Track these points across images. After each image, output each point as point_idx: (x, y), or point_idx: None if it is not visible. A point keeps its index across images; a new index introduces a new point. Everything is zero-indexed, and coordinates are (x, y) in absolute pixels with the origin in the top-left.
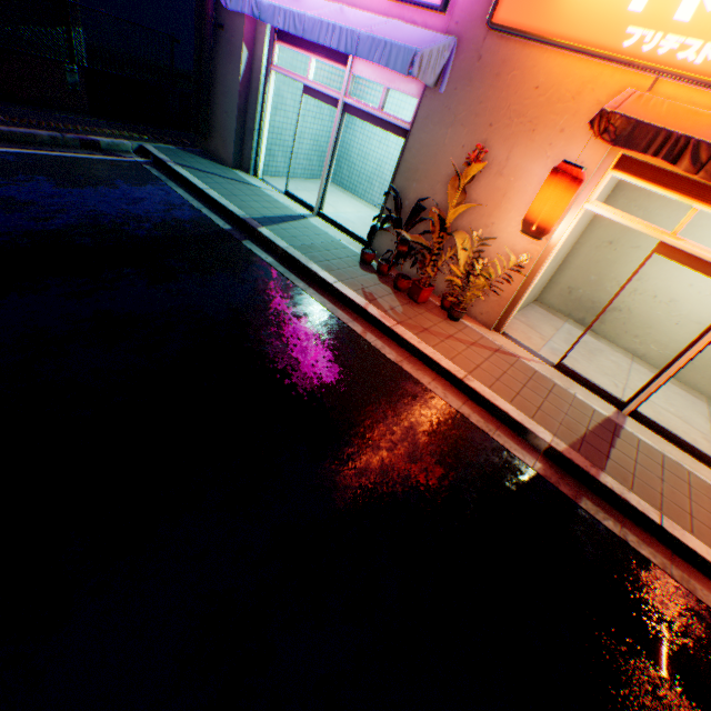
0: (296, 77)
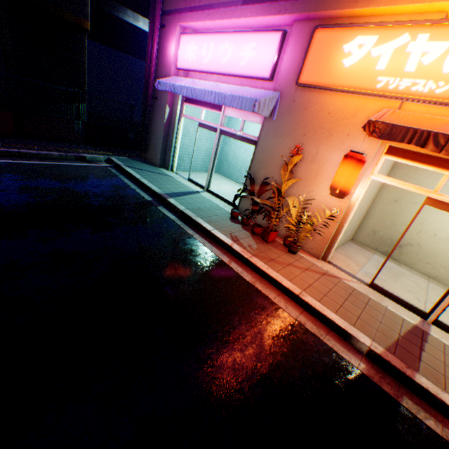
0: (194, 119)
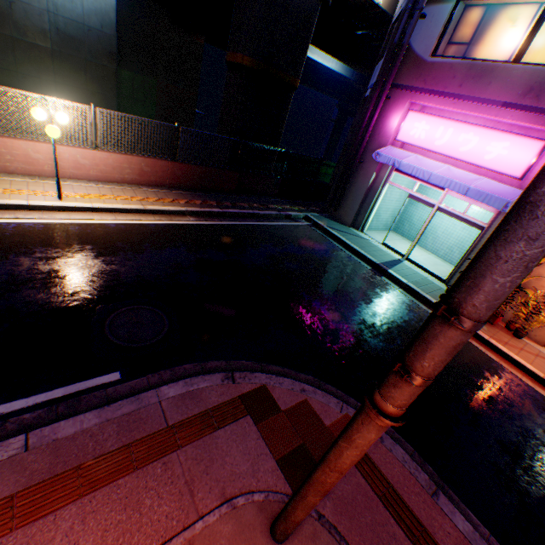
0: (404, 189)
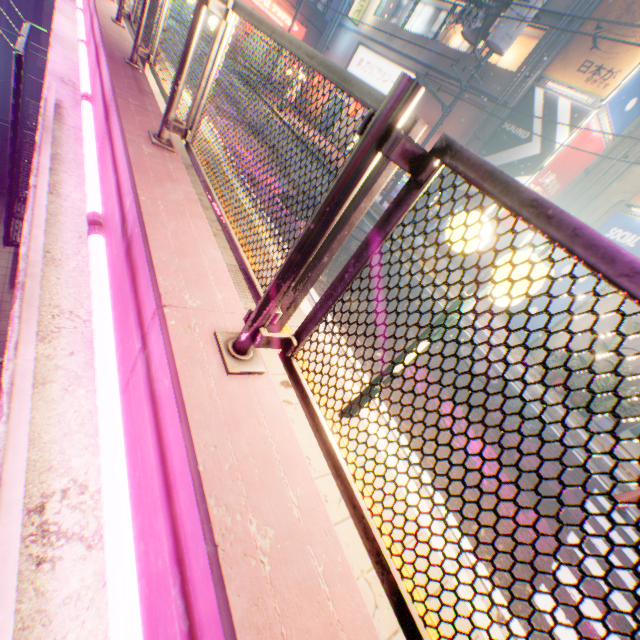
0: None
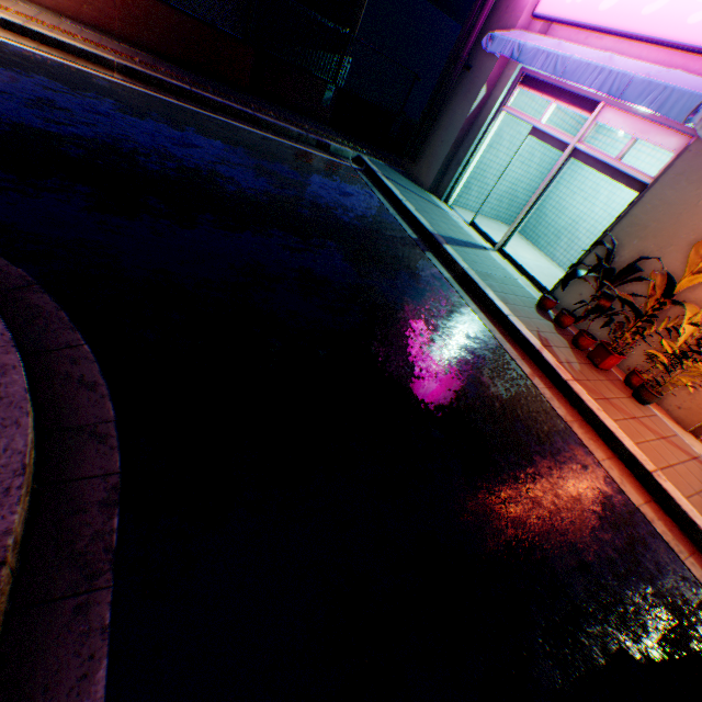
0: (526, 118)
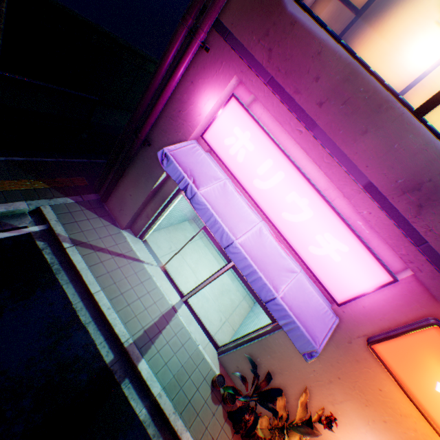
0: None
